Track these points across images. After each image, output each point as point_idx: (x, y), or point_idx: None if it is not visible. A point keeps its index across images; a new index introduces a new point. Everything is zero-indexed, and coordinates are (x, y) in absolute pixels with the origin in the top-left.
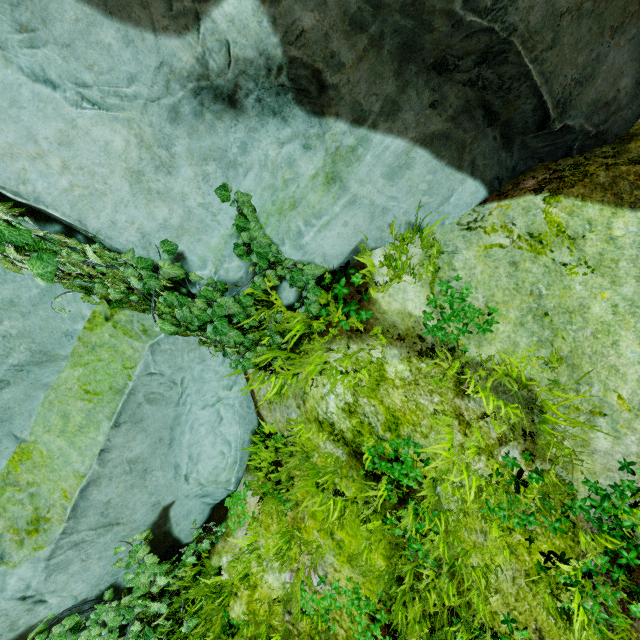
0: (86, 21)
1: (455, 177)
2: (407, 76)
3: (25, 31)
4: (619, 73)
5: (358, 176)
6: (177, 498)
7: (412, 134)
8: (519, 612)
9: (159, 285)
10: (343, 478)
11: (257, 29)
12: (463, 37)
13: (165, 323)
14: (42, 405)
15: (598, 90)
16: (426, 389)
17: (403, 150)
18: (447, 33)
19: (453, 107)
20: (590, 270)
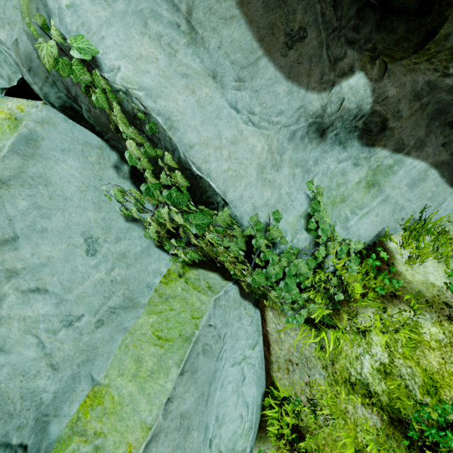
0: (273, 80)
1: (447, 190)
2: (431, 127)
3: (239, 81)
4: None
5: (392, 183)
6: None
7: (430, 160)
8: None
9: (264, 243)
10: (381, 449)
11: (362, 94)
12: None
13: (260, 275)
14: (119, 348)
15: None
16: None
17: (423, 169)
18: None
19: None
20: None
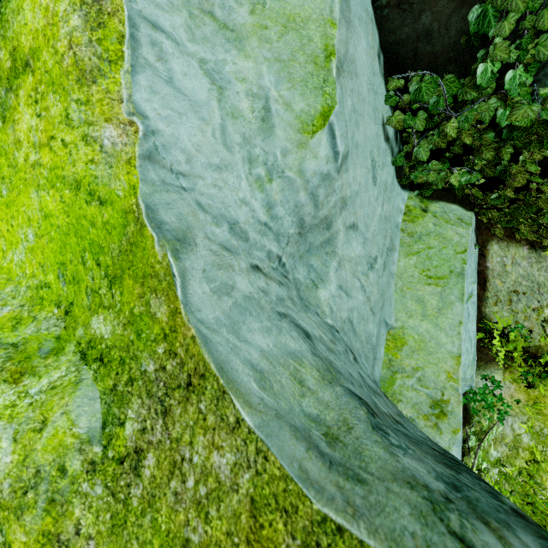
0: None
1: None
2: None
3: None
4: None
5: None
6: None
7: None
8: None
9: None
10: None
11: None
12: None
13: None
14: (395, 292)
15: None
16: None
17: None
18: None
19: None
20: None
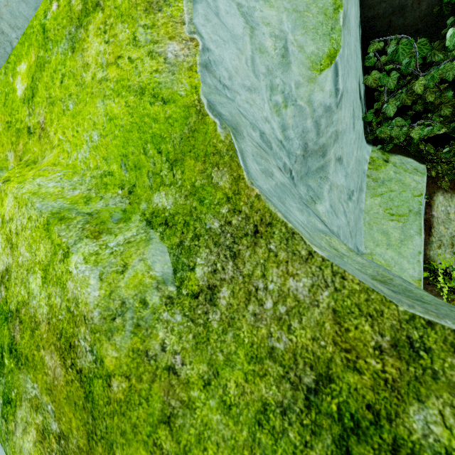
0: None
1: None
2: None
3: None
4: None
5: None
6: None
7: None
8: None
9: None
10: None
11: None
12: None
13: None
14: (364, 225)
15: None
16: None
17: None
18: None
19: None
20: None
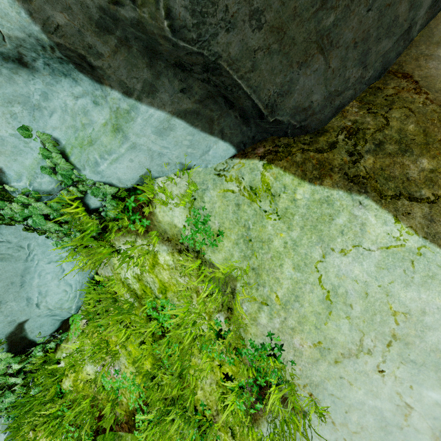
0: None
1: (210, 139)
2: (159, 68)
3: None
4: (310, 91)
5: (134, 131)
6: (30, 317)
7: (169, 109)
8: (210, 400)
9: None
10: (136, 316)
11: (18, 17)
12: (185, 53)
13: None
14: None
15: (296, 100)
16: (182, 273)
17: (164, 118)
18: (172, 48)
19: (199, 94)
20: (278, 218)
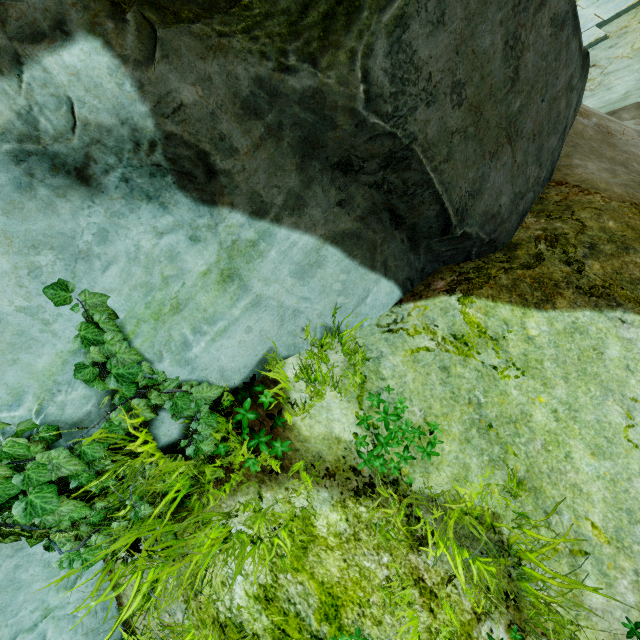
0: None
1: (369, 277)
2: (311, 172)
3: None
4: (499, 191)
5: (262, 274)
6: None
7: (321, 231)
8: None
9: None
10: None
11: (116, 91)
12: (367, 139)
13: None
14: None
15: (486, 204)
16: (370, 545)
17: (313, 247)
18: (351, 132)
19: (361, 207)
20: (520, 372)
